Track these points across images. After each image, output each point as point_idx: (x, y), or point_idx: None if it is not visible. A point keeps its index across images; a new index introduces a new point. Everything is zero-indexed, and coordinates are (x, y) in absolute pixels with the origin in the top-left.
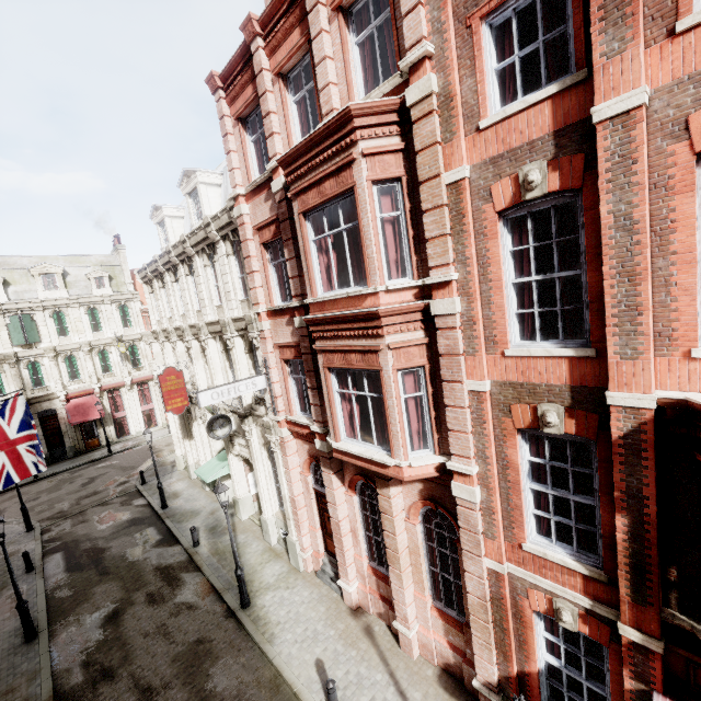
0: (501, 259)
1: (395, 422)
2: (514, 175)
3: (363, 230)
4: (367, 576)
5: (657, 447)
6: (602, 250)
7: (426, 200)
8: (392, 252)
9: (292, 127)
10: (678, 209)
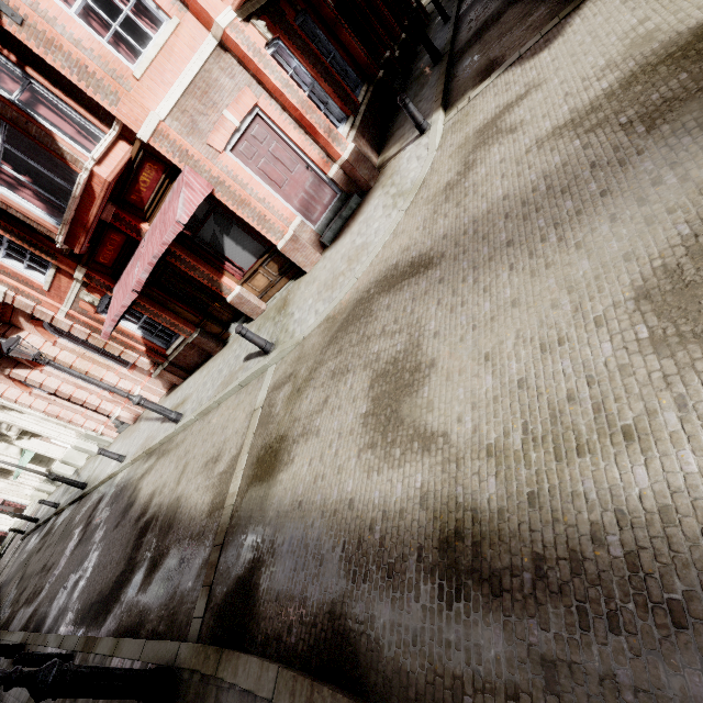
0: None
1: None
2: None
3: None
4: (116, 399)
5: None
6: None
7: None
8: None
9: None
10: None
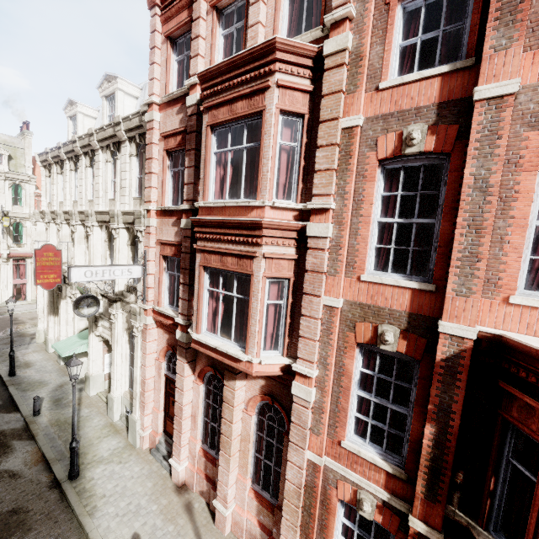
0: (373, 199)
1: (256, 322)
2: (399, 132)
3: (263, 150)
4: (197, 457)
5: (468, 372)
6: (460, 204)
7: (322, 137)
8: (283, 177)
9: (216, 55)
10: (522, 183)
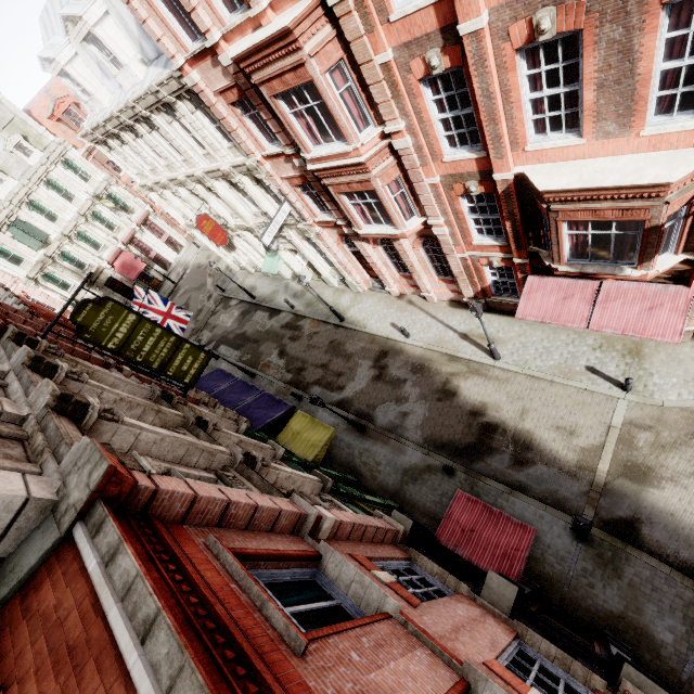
0: (427, 109)
1: (393, 213)
2: (422, 57)
3: (331, 110)
4: (400, 280)
5: (518, 190)
6: (479, 108)
7: (368, 78)
8: (354, 111)
9: None
10: (511, 80)
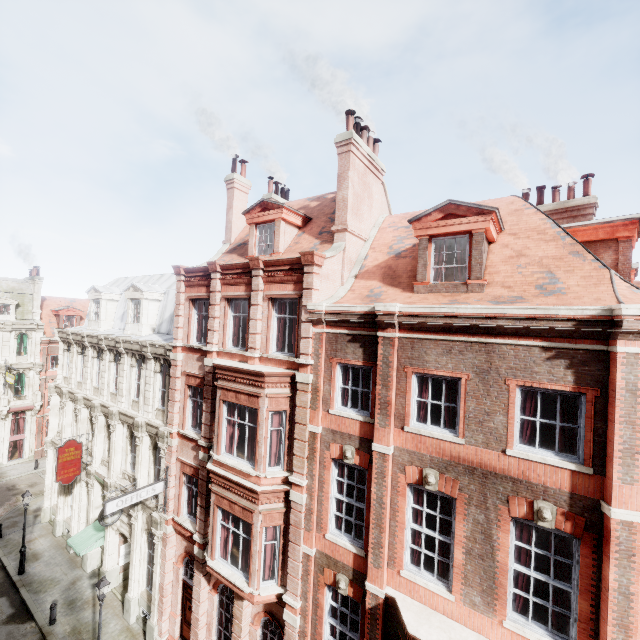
0: (330, 482)
1: (256, 562)
2: (341, 445)
3: (258, 436)
4: None
5: (385, 616)
6: (371, 508)
7: (297, 434)
8: (274, 448)
9: (228, 330)
10: (400, 502)
